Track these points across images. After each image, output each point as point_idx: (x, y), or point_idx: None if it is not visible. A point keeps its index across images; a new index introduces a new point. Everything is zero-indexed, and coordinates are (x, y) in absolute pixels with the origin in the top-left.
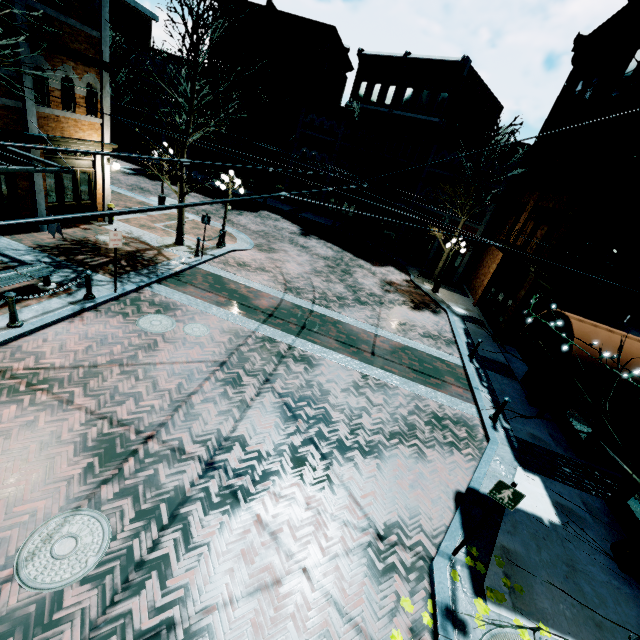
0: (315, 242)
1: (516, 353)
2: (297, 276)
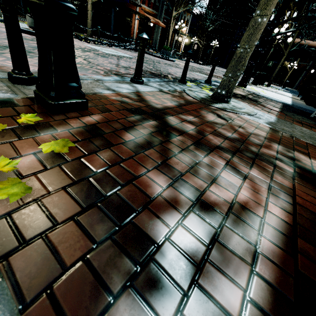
0: None
1: None
2: None
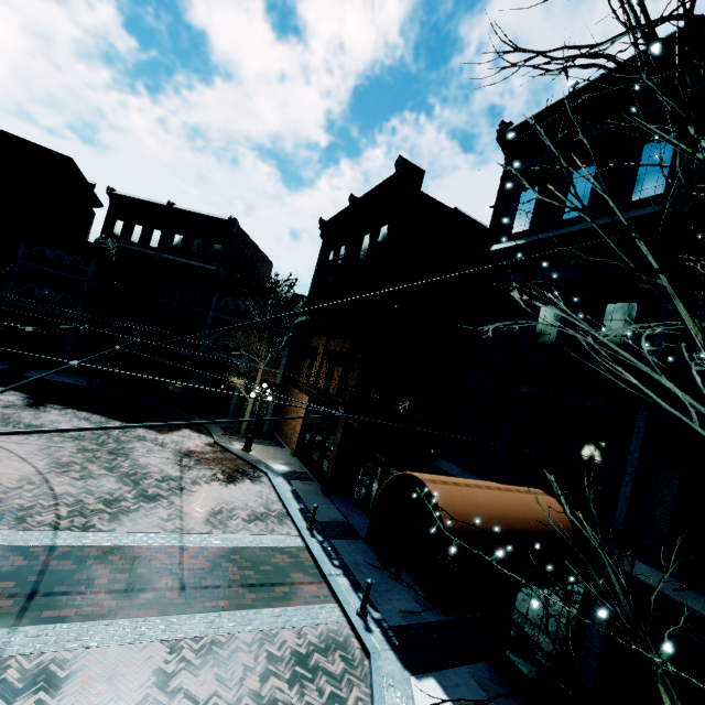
0: (57, 414)
1: (349, 502)
2: (18, 484)
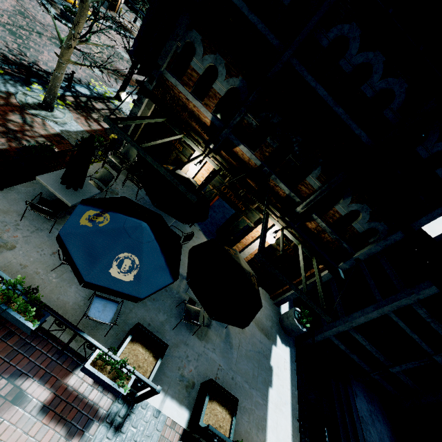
0: None
1: None
2: None
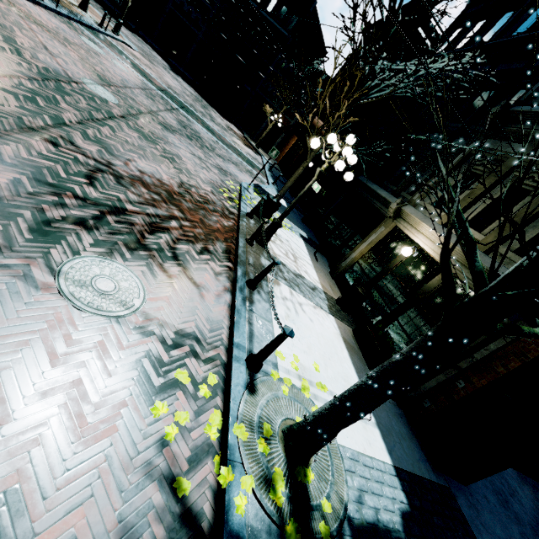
0: (182, 81)
1: None
2: (174, 87)
